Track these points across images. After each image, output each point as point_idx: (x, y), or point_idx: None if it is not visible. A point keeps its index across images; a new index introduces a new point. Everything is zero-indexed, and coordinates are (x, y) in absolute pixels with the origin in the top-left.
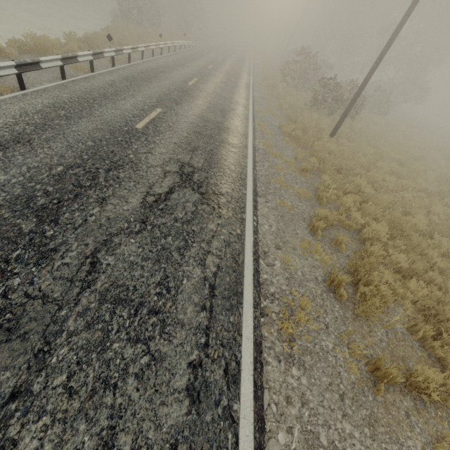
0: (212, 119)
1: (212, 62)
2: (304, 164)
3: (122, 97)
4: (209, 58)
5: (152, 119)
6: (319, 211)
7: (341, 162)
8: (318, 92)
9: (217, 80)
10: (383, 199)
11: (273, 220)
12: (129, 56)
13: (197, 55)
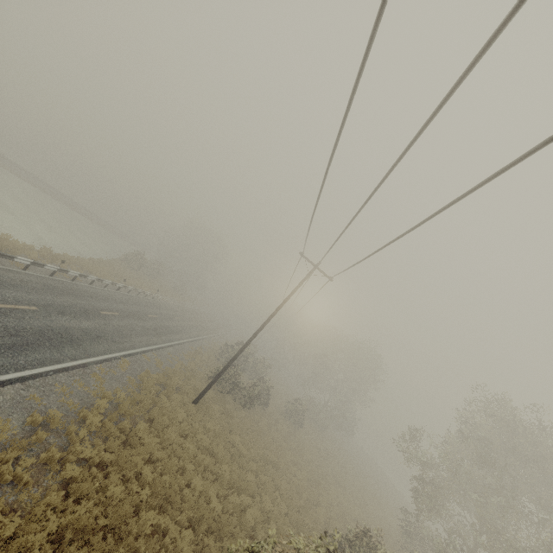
0: (77, 334)
1: (163, 315)
2: (109, 393)
3: (17, 289)
4: (166, 312)
5: (16, 308)
6: (53, 410)
7: (159, 415)
8: (219, 369)
9: (140, 323)
10: (156, 453)
11: (5, 398)
12: (75, 277)
13: (156, 306)
